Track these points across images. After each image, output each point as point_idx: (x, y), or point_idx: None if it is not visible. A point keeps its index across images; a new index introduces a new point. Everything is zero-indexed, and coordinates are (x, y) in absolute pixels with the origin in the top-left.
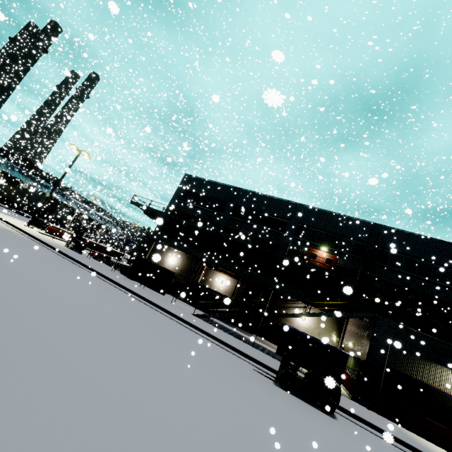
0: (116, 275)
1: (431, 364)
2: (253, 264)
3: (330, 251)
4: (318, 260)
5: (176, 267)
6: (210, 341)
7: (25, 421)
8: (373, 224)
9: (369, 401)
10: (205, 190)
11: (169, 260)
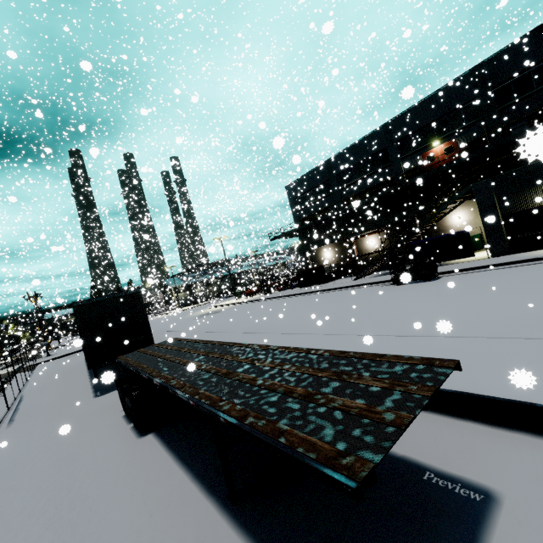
0: (294, 291)
1: (541, 186)
2: (385, 209)
3: (443, 140)
4: (437, 158)
5: (333, 257)
6: (356, 288)
7: (265, 329)
8: (470, 71)
9: (500, 251)
10: (307, 185)
11: (326, 256)
